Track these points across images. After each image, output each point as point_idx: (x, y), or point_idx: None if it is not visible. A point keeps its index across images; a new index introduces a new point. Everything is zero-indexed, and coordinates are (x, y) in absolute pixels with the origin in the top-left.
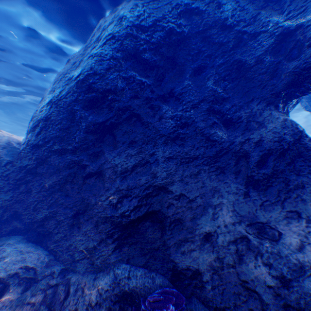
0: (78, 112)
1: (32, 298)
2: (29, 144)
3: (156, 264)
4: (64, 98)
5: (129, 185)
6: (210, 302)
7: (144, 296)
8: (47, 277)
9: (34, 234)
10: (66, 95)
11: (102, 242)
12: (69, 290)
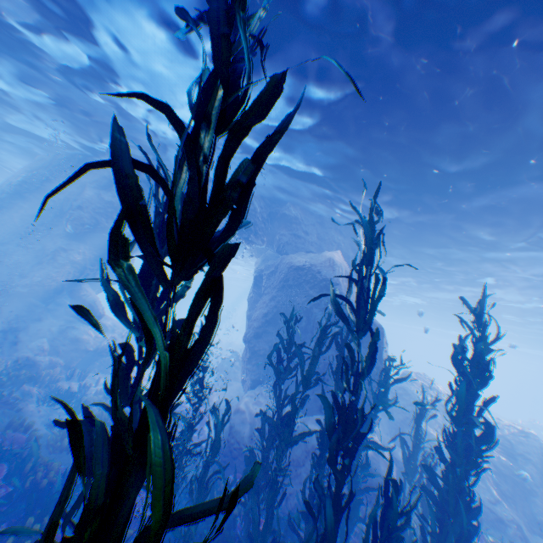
0: None
1: None
2: None
3: None
4: None
5: None
6: None
7: None
8: None
9: None
10: None
11: None
12: None
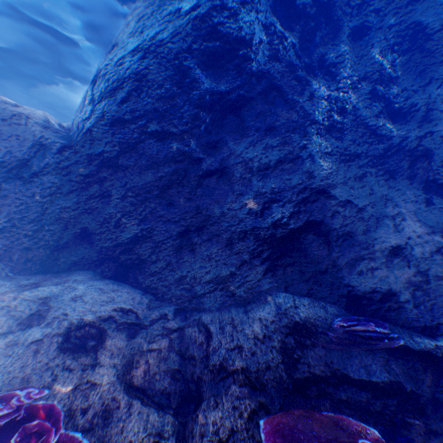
0: (191, 71)
1: (150, 344)
2: (105, 117)
3: (322, 291)
4: (170, 43)
5: (275, 188)
6: (415, 323)
7: (321, 327)
8: (157, 320)
9: (112, 267)
10: (173, 40)
11: (243, 265)
12: (208, 329)
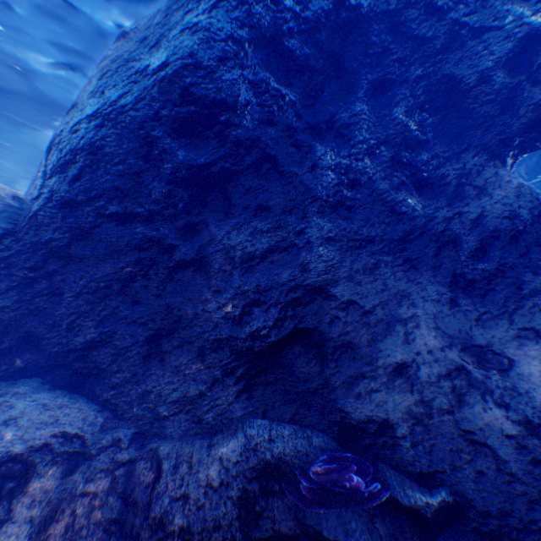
0: (160, 142)
1: (88, 486)
2: (54, 198)
3: (311, 416)
4: (132, 110)
5: (260, 285)
6: (410, 467)
7: (299, 467)
8: (108, 448)
9: (66, 376)
10: (136, 105)
11: (214, 383)
12: (161, 466)
